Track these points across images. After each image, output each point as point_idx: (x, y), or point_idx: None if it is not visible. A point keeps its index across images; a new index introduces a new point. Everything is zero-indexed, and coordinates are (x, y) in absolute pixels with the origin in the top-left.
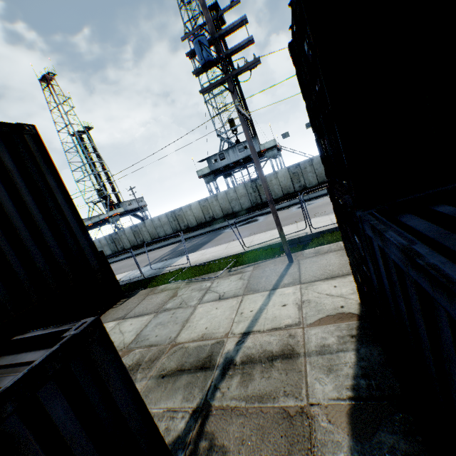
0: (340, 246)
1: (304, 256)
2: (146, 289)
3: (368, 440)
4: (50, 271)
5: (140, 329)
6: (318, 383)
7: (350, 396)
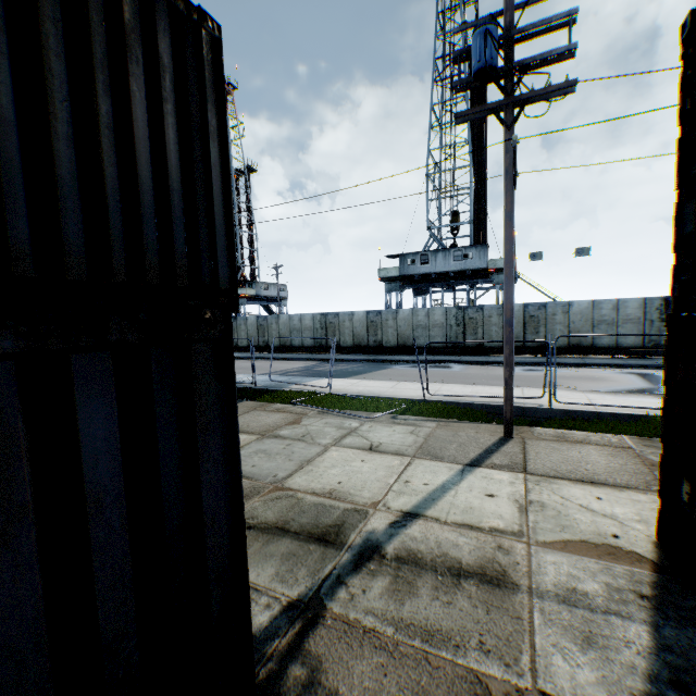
0: (608, 441)
1: (535, 435)
2: (254, 401)
3: None
4: (157, 248)
5: None
6: (559, 656)
7: None
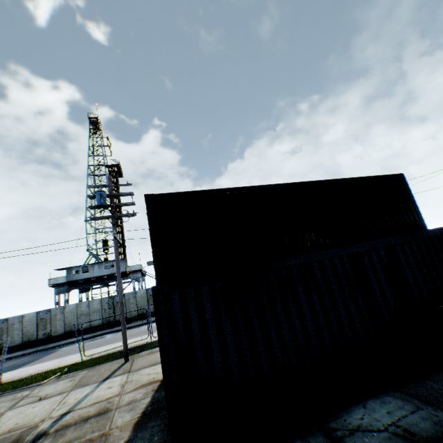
0: None
1: (139, 355)
2: None
3: (141, 428)
4: None
5: None
6: (120, 417)
7: (140, 415)
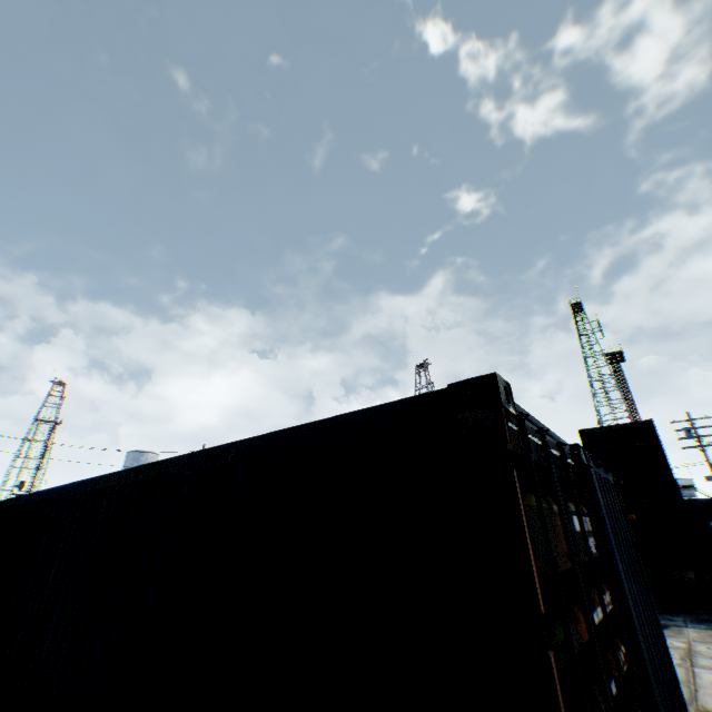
0: None
1: None
2: None
3: None
4: None
5: None
6: None
7: None
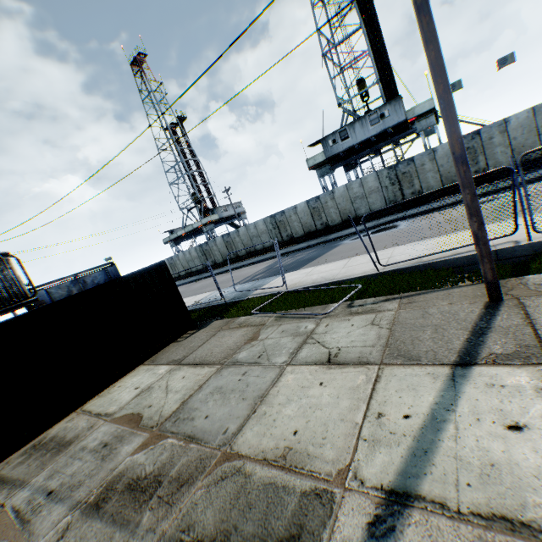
0: None
1: (530, 288)
2: (221, 320)
3: None
4: None
5: (189, 392)
6: None
7: None
